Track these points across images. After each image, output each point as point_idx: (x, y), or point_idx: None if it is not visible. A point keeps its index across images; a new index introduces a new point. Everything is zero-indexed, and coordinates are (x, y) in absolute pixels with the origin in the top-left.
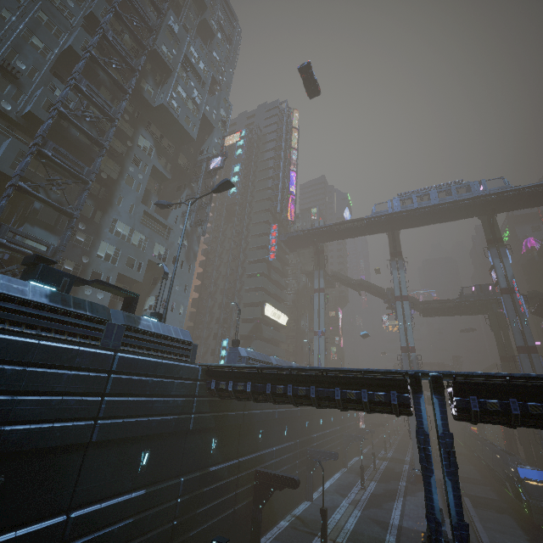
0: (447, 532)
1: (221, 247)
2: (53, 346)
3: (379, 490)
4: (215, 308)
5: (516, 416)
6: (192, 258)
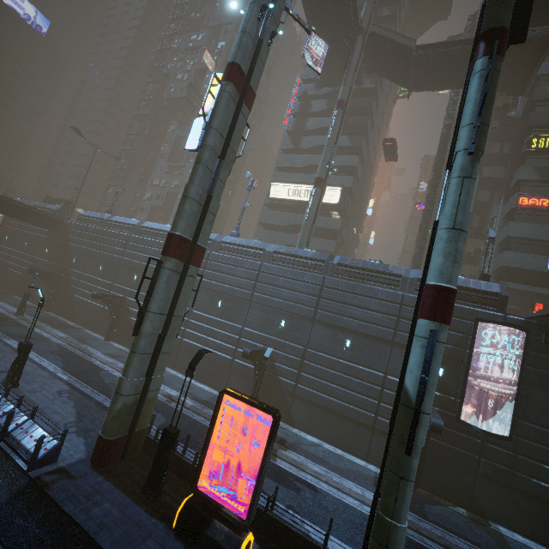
0: None
1: None
2: None
3: (113, 379)
4: None
5: None
6: None
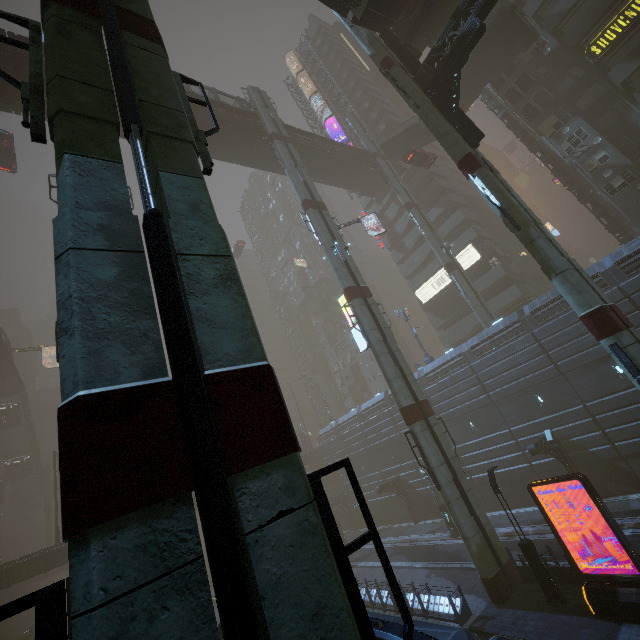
0: None
1: None
2: None
3: (451, 547)
4: None
5: None
6: None
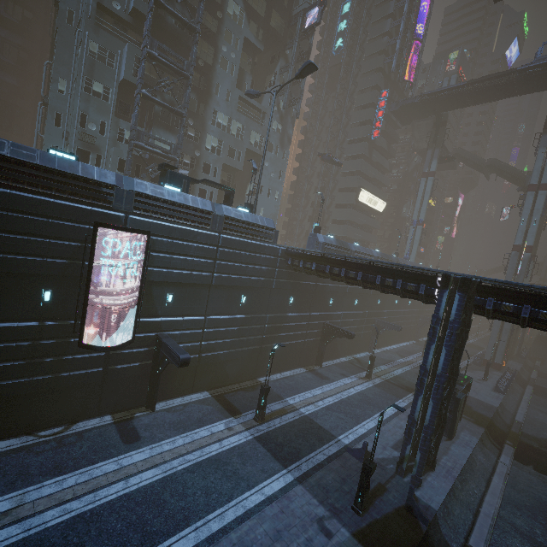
0: (484, 398)
1: (321, 124)
2: (184, 229)
3: None
4: (311, 192)
5: (523, 318)
6: (286, 143)
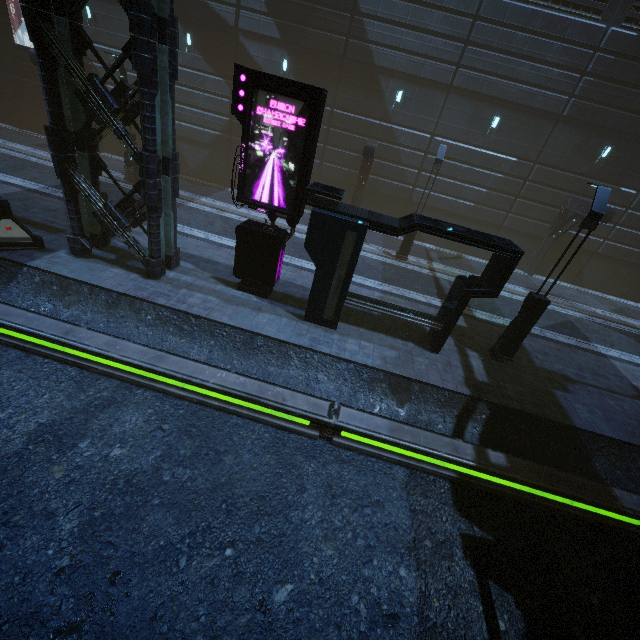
0: None
1: None
2: None
3: None
4: None
5: None
6: None
